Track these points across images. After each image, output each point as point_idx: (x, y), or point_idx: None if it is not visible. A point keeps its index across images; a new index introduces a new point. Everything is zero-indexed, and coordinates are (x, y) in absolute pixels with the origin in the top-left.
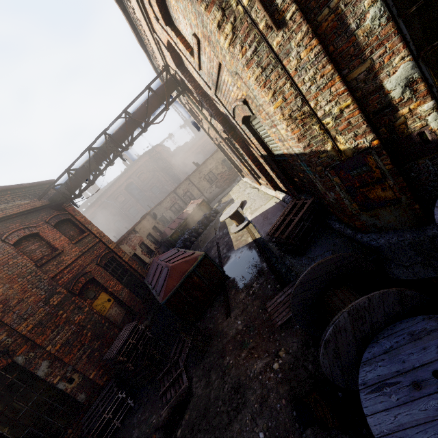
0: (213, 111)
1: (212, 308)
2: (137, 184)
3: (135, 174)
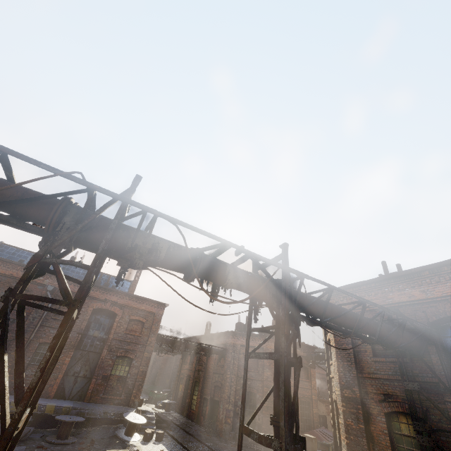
0: None
1: None
2: None
3: None
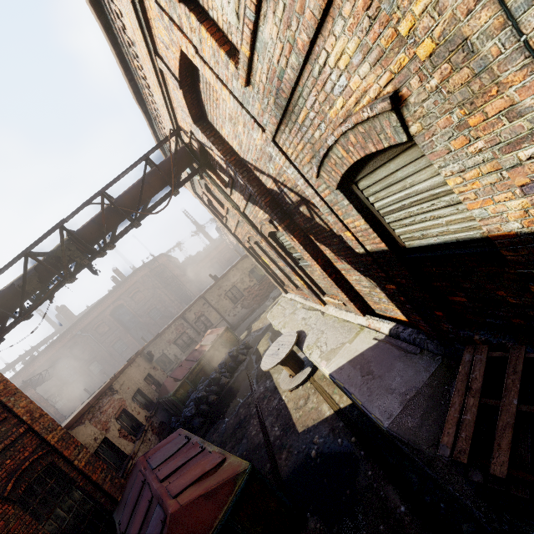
0: (255, 188)
1: None
2: (130, 307)
3: (128, 294)
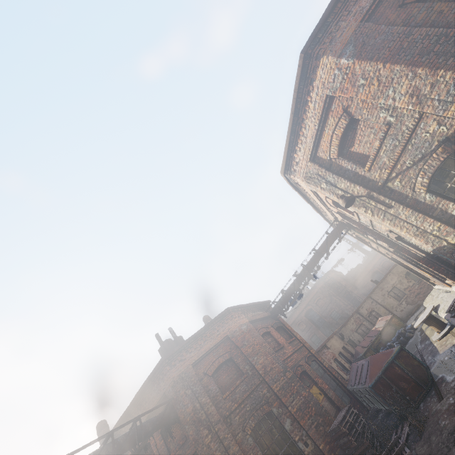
0: (376, 236)
1: (424, 402)
2: (316, 310)
3: (313, 301)
